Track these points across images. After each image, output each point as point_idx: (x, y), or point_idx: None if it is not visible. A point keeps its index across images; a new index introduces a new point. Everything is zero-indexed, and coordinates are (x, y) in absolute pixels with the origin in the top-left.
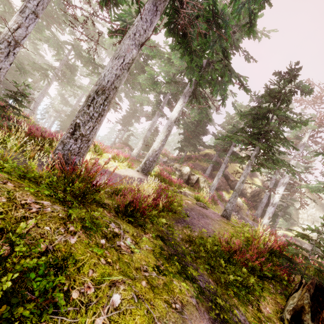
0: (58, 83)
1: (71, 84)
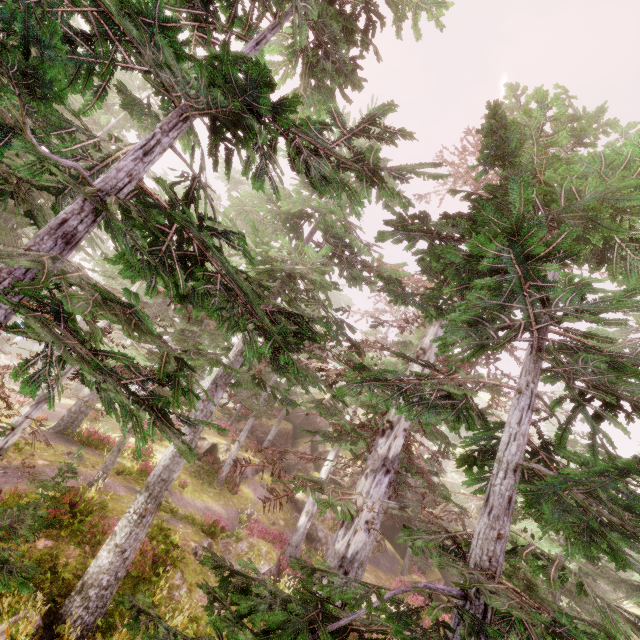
0: None
1: None
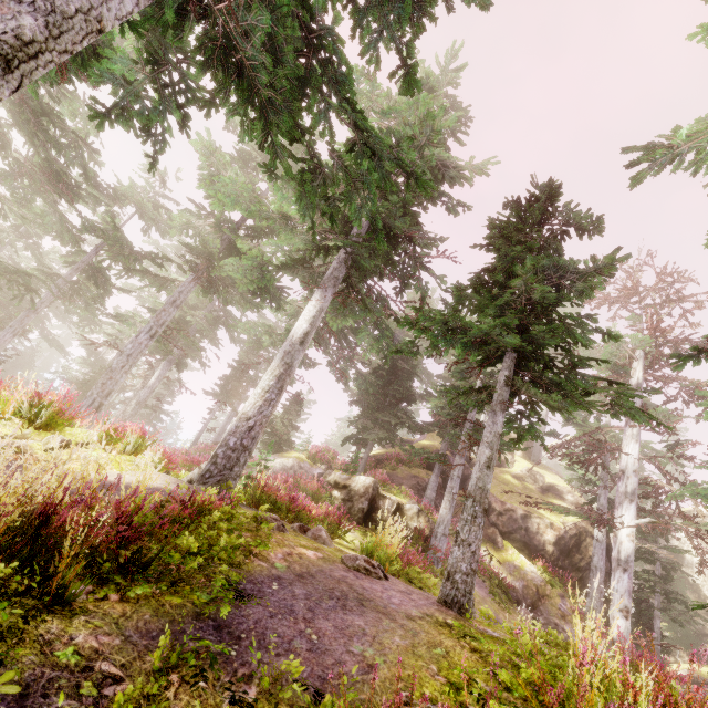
0: (79, 319)
1: (94, 308)
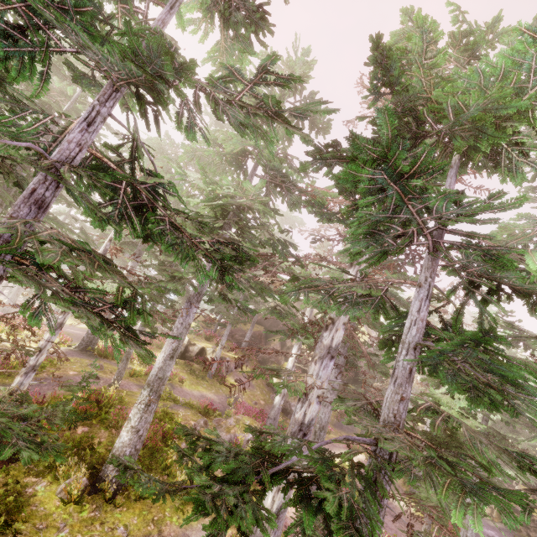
0: None
1: None
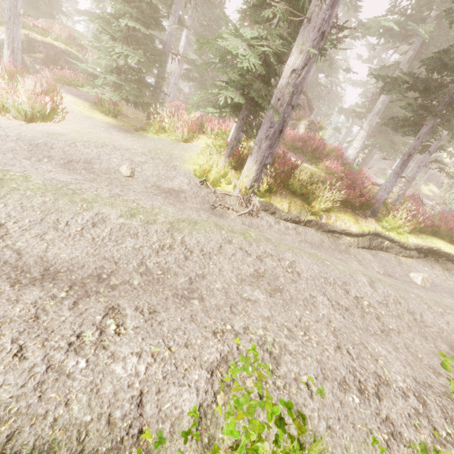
0: None
1: None
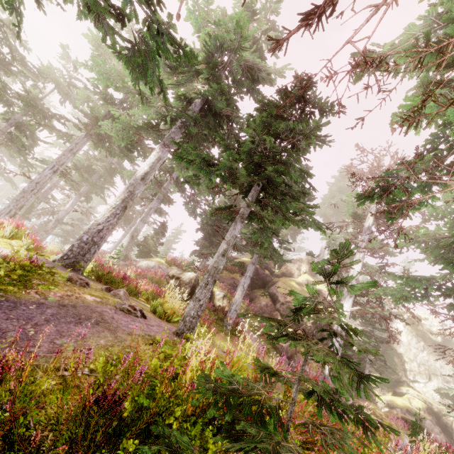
0: (20, 162)
1: (24, 153)
